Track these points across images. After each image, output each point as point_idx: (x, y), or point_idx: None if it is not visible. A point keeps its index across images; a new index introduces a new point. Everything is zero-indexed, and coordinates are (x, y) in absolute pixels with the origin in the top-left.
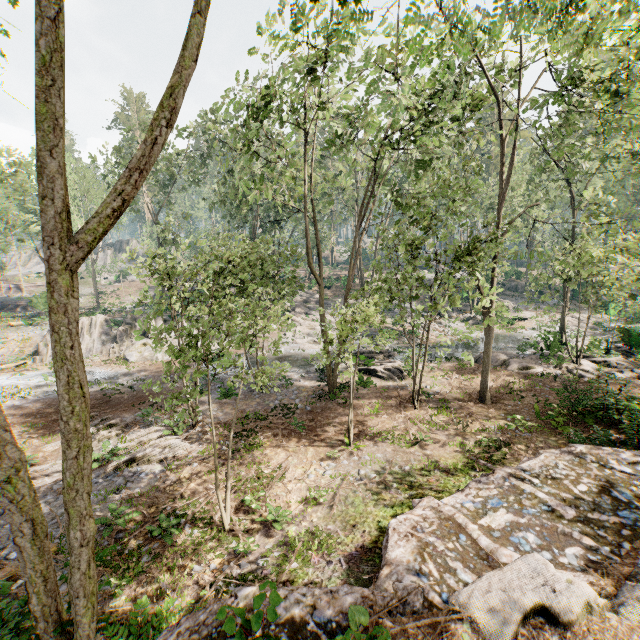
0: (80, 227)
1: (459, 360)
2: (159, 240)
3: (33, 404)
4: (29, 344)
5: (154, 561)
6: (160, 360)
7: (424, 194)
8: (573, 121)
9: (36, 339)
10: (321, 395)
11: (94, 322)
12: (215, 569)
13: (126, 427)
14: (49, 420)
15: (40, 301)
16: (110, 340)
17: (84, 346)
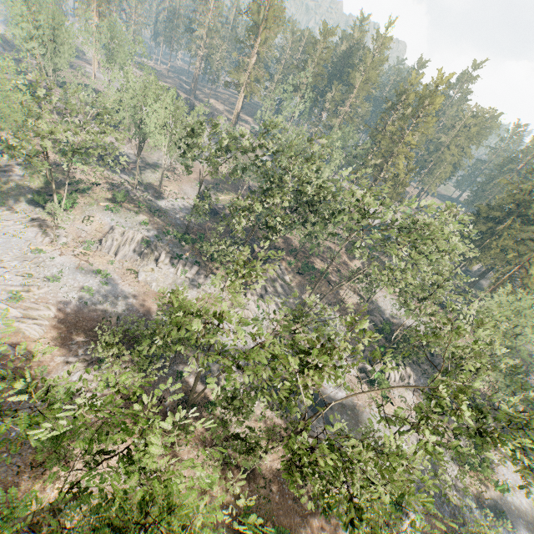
0: (163, 144)
1: (288, 420)
2: (198, 193)
3: (71, 310)
4: (101, 230)
5: (42, 474)
6: (152, 289)
7: (247, 402)
8: (390, 423)
9: (106, 227)
10: (185, 400)
11: (134, 238)
12: (52, 496)
13: (91, 363)
14: (69, 332)
15: (119, 196)
16: (139, 253)
17: (123, 252)
